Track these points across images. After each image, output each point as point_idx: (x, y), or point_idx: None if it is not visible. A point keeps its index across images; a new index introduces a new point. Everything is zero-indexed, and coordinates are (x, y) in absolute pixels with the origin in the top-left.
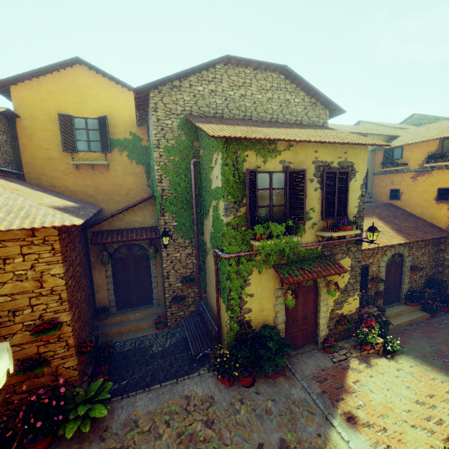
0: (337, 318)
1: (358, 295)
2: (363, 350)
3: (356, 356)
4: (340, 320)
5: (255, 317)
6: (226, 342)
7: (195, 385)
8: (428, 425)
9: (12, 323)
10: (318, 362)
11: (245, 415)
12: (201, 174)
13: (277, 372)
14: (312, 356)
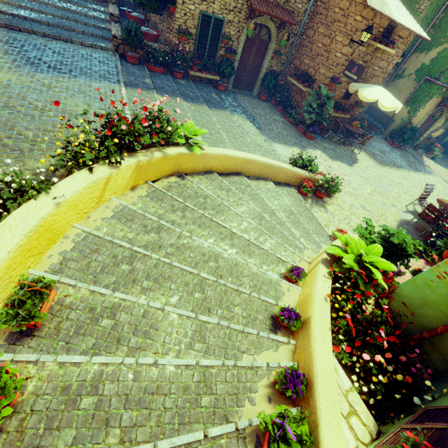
0: (428, 137)
1: (444, 129)
2: (427, 154)
3: (424, 155)
4: (429, 138)
5: (414, 120)
6: (393, 128)
7: (380, 140)
8: (447, 175)
9: (368, 82)
10: (413, 151)
11: (399, 154)
12: (444, 16)
13: (403, 148)
14: (410, 149)
